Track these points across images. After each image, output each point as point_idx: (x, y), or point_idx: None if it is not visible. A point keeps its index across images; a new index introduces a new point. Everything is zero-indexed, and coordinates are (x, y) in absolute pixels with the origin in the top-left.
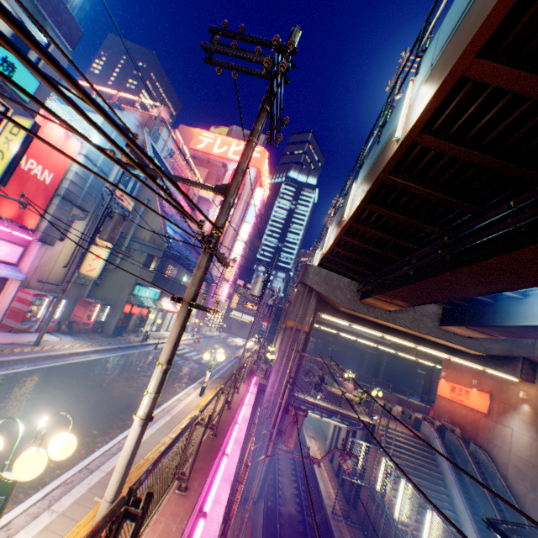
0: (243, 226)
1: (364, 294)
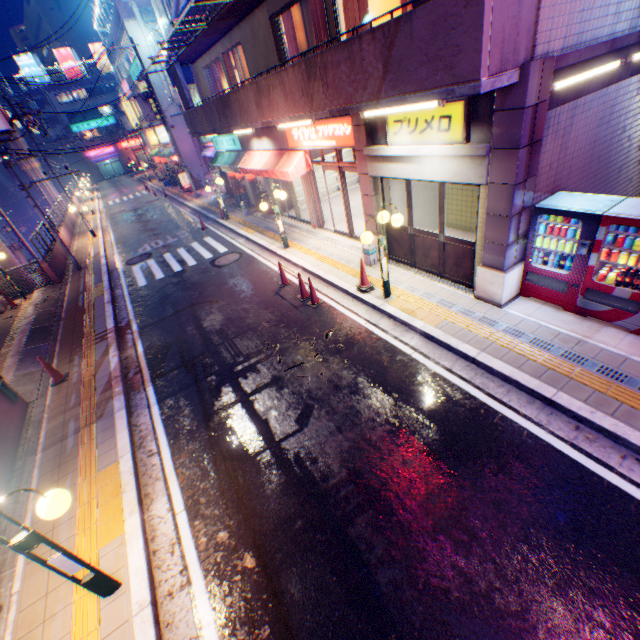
0: None
1: None
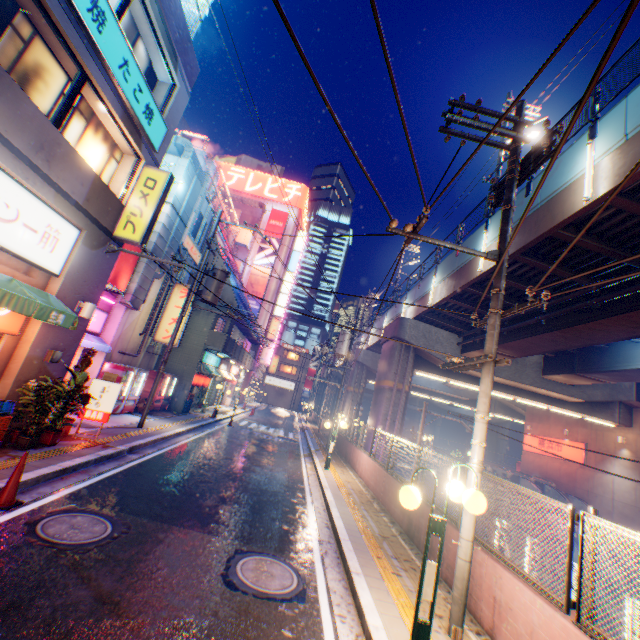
0: (286, 276)
1: (468, 347)
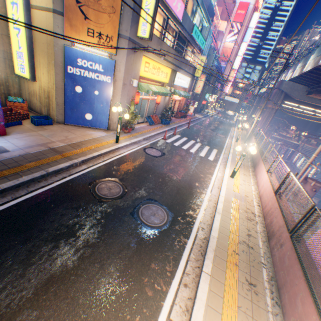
0: (241, 45)
1: (308, 93)
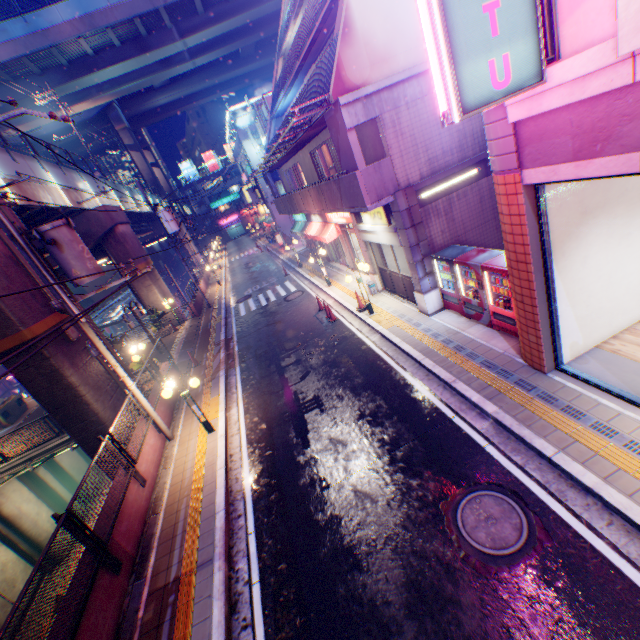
0: None
1: None
